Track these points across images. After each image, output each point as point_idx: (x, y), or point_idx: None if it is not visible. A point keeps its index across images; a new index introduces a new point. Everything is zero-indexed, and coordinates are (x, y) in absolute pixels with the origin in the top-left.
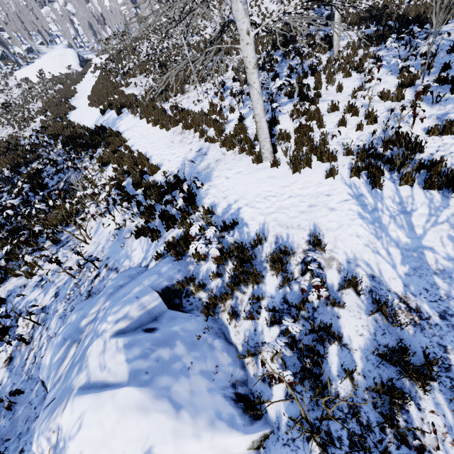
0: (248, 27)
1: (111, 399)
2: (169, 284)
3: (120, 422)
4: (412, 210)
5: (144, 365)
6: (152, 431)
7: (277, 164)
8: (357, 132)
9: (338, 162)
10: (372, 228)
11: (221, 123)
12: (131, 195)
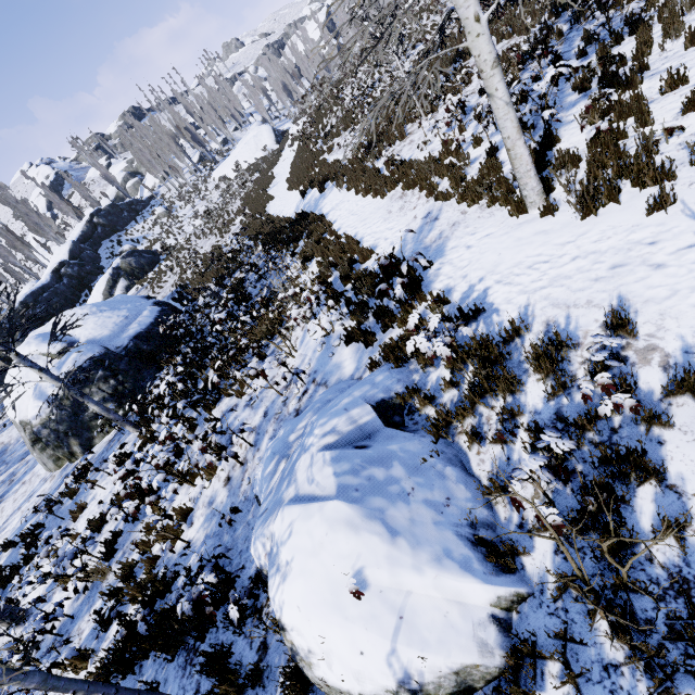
0: (476, 10)
1: (319, 511)
2: (386, 397)
3: (328, 534)
4: None
5: (353, 482)
6: (363, 551)
7: (551, 209)
8: None
9: (677, 181)
10: None
11: (459, 166)
12: (339, 292)
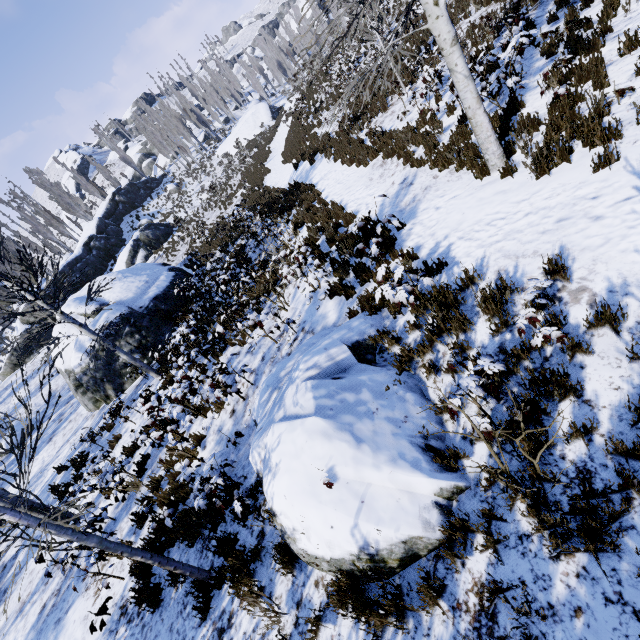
0: None
1: (301, 425)
2: (360, 339)
3: (308, 442)
4: None
5: (329, 403)
6: (334, 454)
7: (510, 171)
8: None
9: (623, 140)
10: None
11: (433, 134)
12: (325, 253)
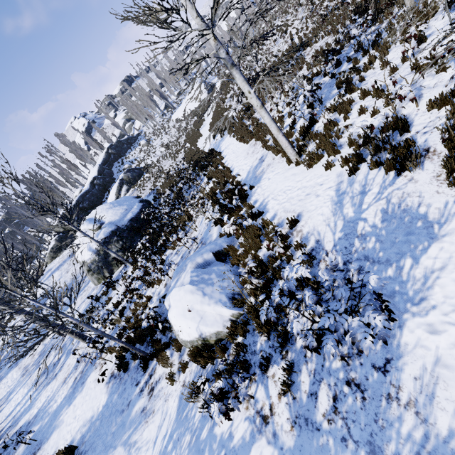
0: (248, 89)
1: (183, 288)
2: (220, 249)
3: (184, 295)
4: (369, 190)
5: (196, 279)
6: (194, 299)
7: (298, 163)
8: (372, 118)
9: (341, 154)
10: (334, 208)
11: None
12: (217, 199)
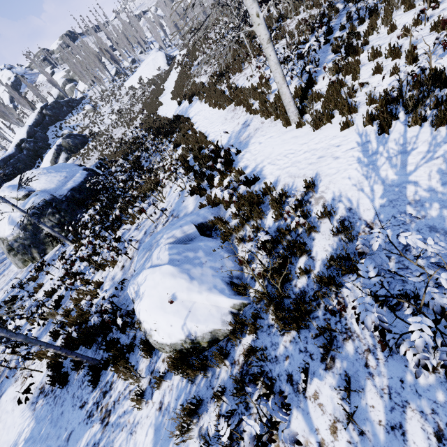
0: (257, 10)
1: (159, 270)
2: (204, 221)
3: (162, 279)
4: (412, 149)
5: (177, 258)
6: (176, 285)
7: (301, 124)
8: (391, 77)
9: (358, 113)
10: (365, 170)
11: (265, 94)
12: (191, 166)
